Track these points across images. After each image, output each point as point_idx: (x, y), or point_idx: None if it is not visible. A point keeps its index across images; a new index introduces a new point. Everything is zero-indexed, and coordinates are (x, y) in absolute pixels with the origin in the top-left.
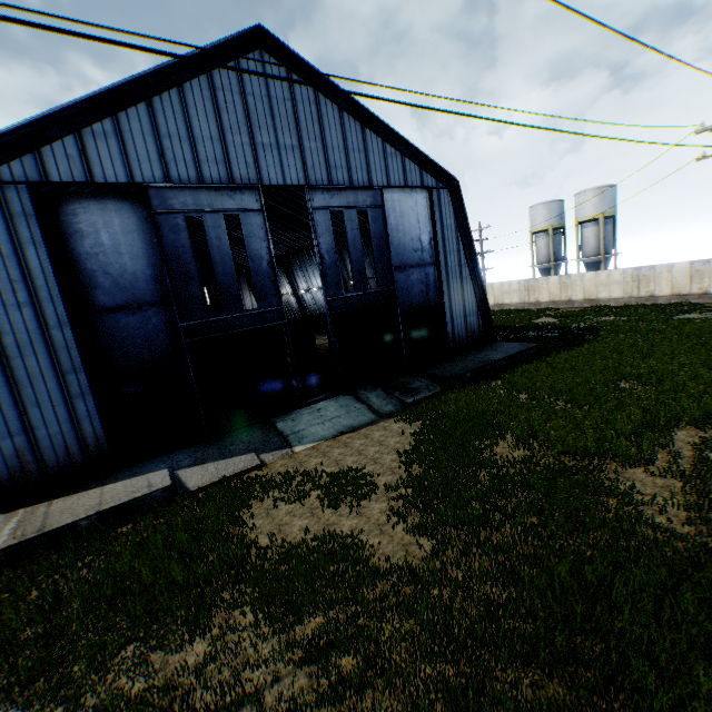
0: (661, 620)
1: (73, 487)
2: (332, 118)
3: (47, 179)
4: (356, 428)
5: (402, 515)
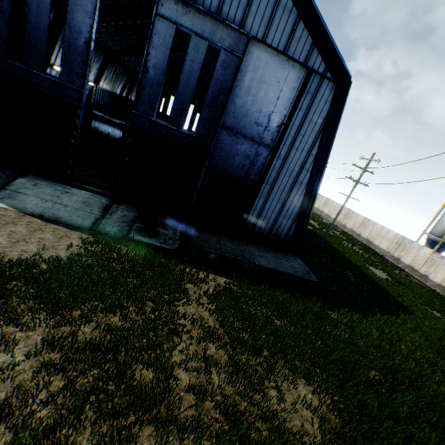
0: None
1: None
2: None
3: None
4: (56, 221)
5: None
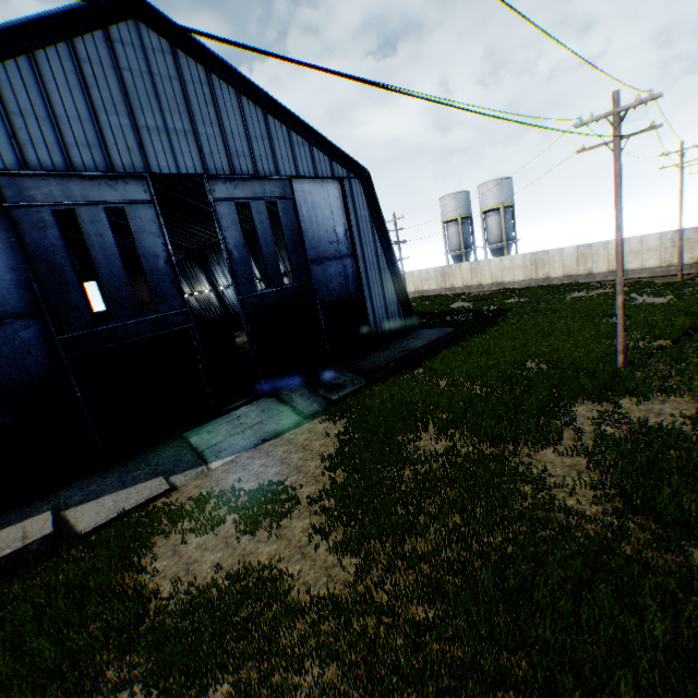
0: (581, 621)
1: None
2: (228, 102)
3: None
4: (279, 434)
5: (324, 533)
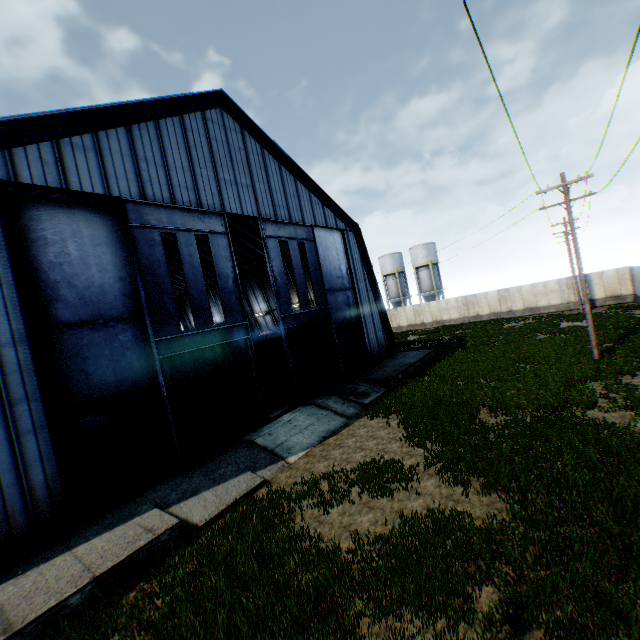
0: None
1: (16, 565)
2: (274, 168)
3: (15, 179)
4: (335, 431)
5: (466, 481)
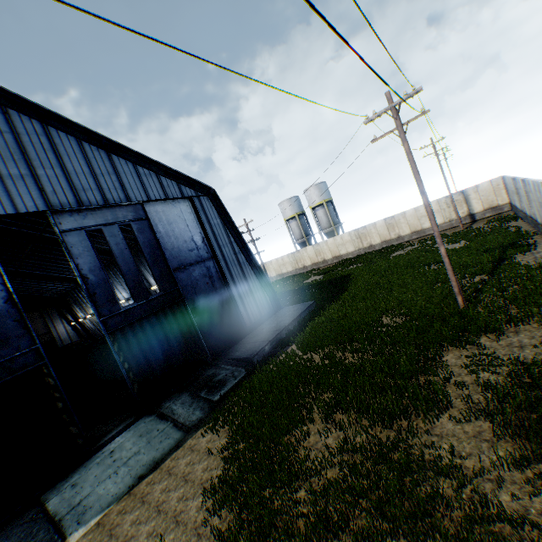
0: None
1: None
2: (70, 147)
3: None
4: (159, 462)
5: None
